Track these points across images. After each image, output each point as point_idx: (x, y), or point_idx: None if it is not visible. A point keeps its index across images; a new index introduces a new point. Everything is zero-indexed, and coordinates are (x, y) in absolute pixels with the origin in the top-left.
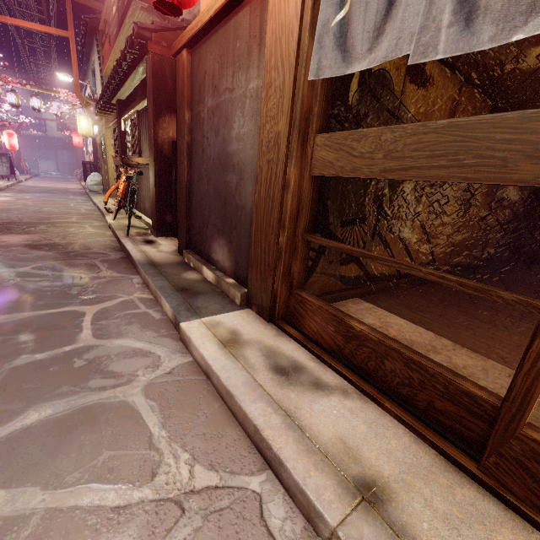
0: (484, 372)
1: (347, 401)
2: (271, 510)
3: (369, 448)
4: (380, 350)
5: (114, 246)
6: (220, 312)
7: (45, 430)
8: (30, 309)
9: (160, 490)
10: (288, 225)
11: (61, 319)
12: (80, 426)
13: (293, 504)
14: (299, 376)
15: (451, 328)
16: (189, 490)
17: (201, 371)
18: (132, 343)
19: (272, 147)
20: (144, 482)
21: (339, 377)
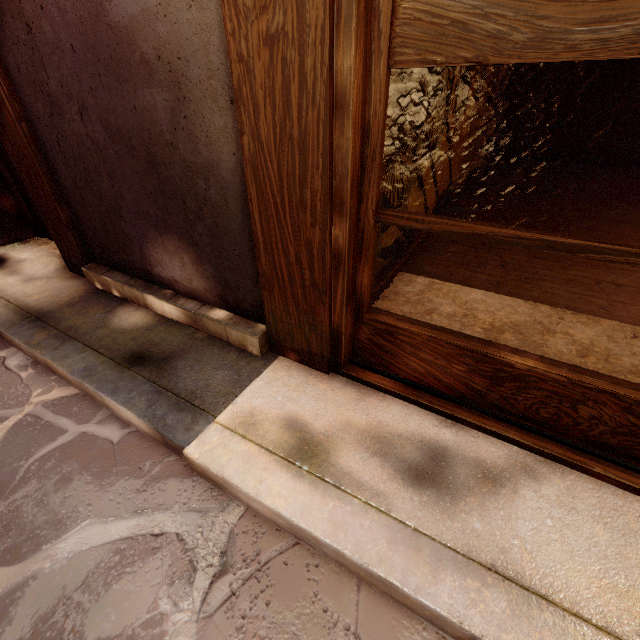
0: (614, 342)
1: (543, 487)
2: None
3: (639, 572)
4: (572, 393)
5: None
6: (239, 387)
7: None
8: None
9: None
10: (350, 202)
11: None
12: None
13: None
14: (453, 473)
15: (529, 283)
16: None
17: (277, 529)
18: (100, 535)
19: None
20: None
21: (499, 442)
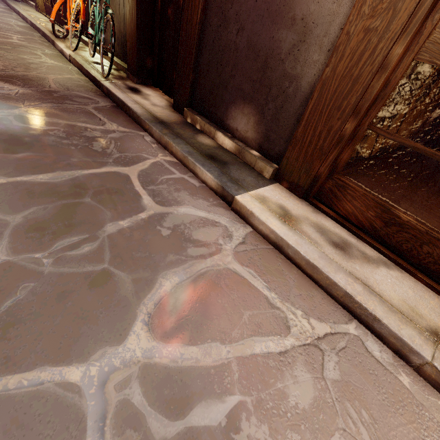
0: None
1: (391, 271)
2: (370, 346)
3: (422, 307)
4: (424, 238)
5: (93, 89)
6: (258, 186)
7: (186, 296)
8: (70, 167)
9: (299, 338)
10: (362, 114)
11: (110, 181)
12: (210, 291)
13: (379, 341)
14: (352, 251)
15: (415, 209)
16: (317, 337)
17: (265, 241)
18: (194, 212)
19: (383, 10)
20: (286, 333)
21: (376, 252)
